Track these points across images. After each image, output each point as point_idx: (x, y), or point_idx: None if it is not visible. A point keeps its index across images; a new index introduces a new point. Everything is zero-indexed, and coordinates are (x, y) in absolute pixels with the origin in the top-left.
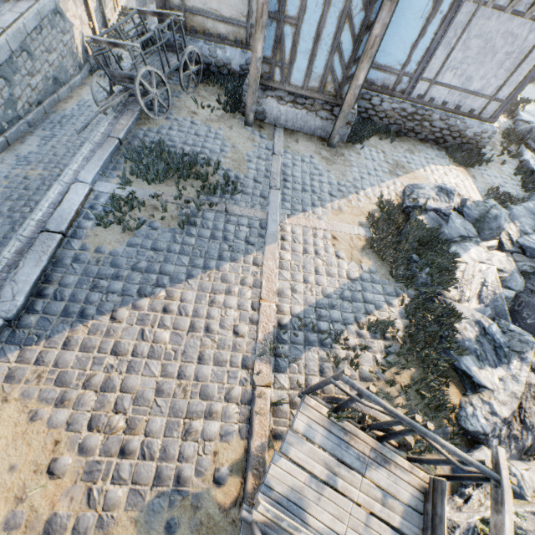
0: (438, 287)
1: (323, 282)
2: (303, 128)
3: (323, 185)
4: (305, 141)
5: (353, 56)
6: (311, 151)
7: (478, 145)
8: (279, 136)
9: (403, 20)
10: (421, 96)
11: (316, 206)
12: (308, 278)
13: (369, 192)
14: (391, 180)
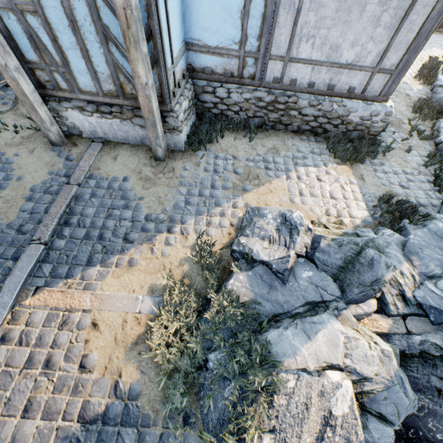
0: (234, 437)
1: (25, 438)
2: (127, 139)
3: (122, 223)
4: (127, 156)
5: None
6: (128, 170)
7: (370, 131)
8: (90, 155)
9: None
10: (278, 79)
11: (92, 265)
12: (2, 430)
13: (188, 227)
14: (232, 200)
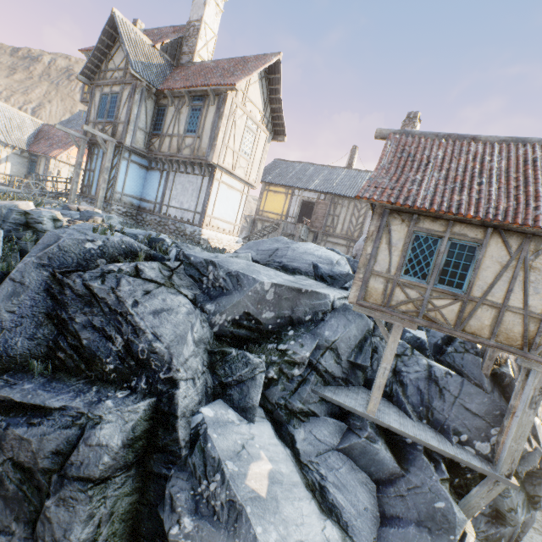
0: None
1: None
2: None
3: None
4: None
5: (109, 180)
6: None
7: (196, 241)
8: None
9: (153, 181)
10: (165, 213)
11: None
12: None
13: None
14: None
